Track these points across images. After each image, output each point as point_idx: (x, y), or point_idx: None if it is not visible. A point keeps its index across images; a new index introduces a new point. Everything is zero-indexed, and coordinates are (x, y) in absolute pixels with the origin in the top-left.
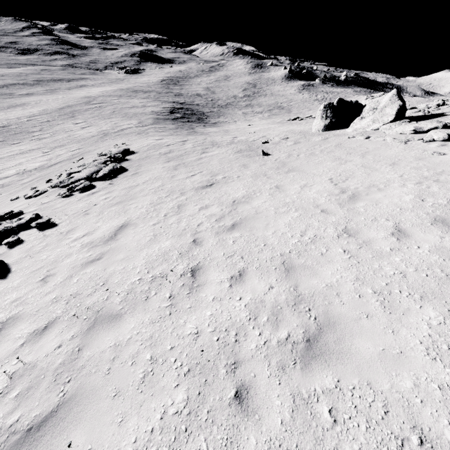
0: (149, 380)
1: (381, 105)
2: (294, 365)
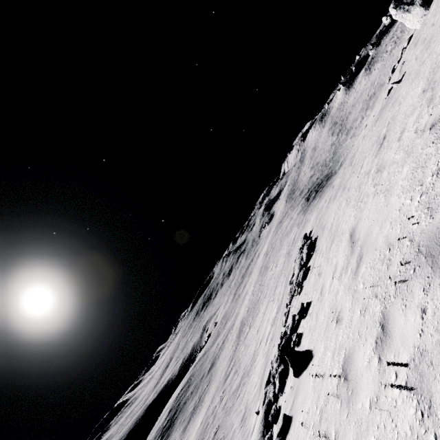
0: None
1: None
2: None
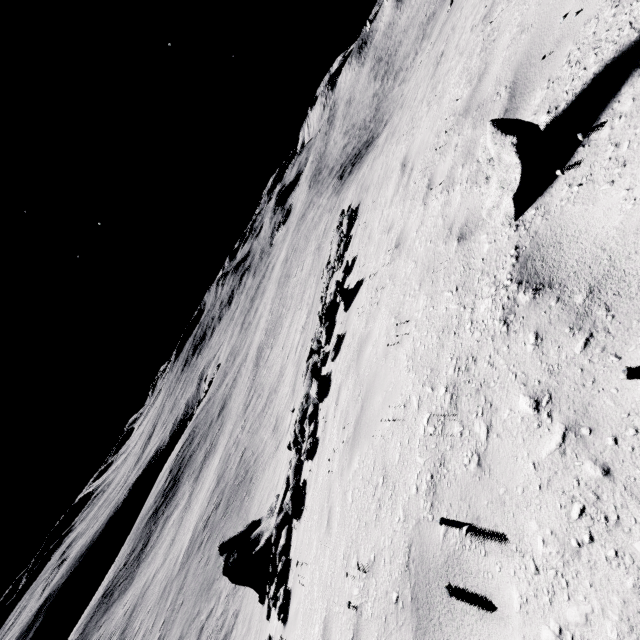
0: None
1: None
2: None
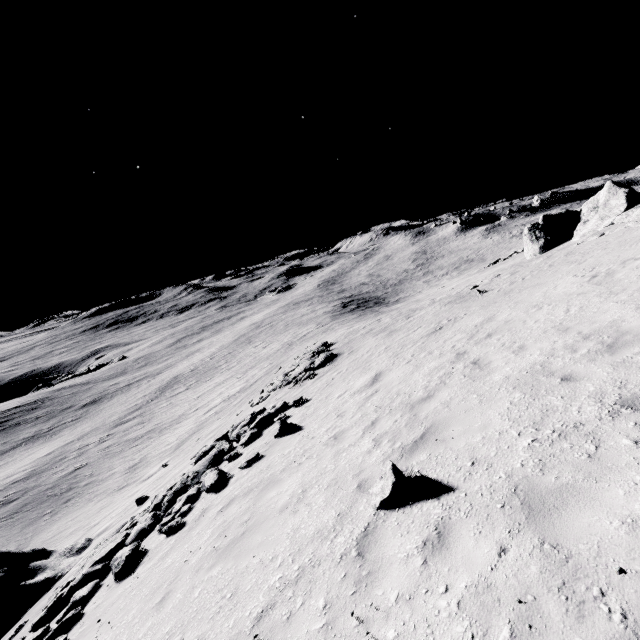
0: (486, 400)
1: (601, 202)
2: (603, 356)
